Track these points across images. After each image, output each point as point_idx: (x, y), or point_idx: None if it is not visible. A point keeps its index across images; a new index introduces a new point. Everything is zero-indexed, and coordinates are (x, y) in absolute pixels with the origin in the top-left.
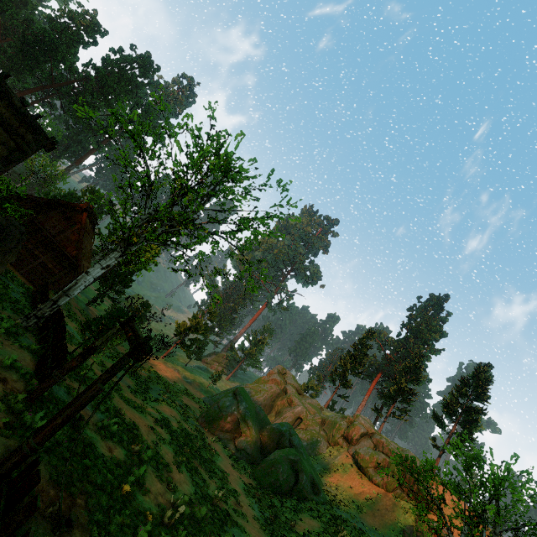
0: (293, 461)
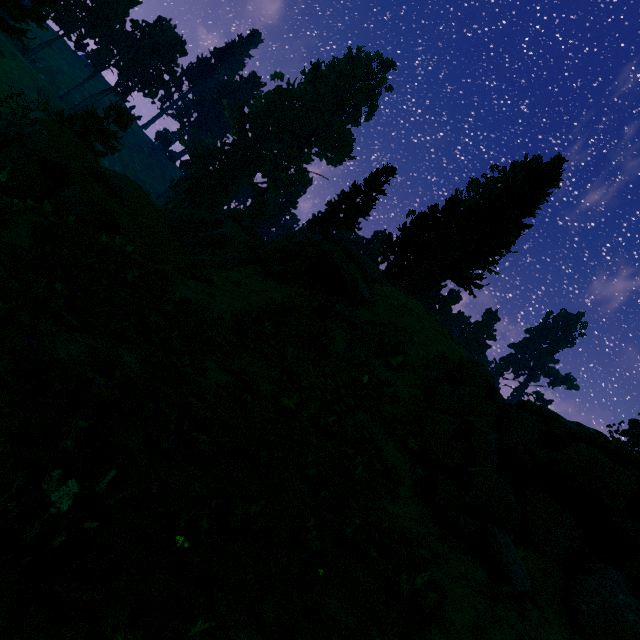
0: (51, 162)
